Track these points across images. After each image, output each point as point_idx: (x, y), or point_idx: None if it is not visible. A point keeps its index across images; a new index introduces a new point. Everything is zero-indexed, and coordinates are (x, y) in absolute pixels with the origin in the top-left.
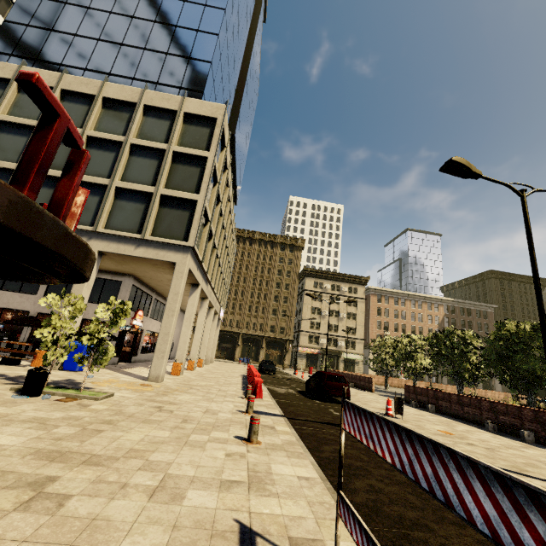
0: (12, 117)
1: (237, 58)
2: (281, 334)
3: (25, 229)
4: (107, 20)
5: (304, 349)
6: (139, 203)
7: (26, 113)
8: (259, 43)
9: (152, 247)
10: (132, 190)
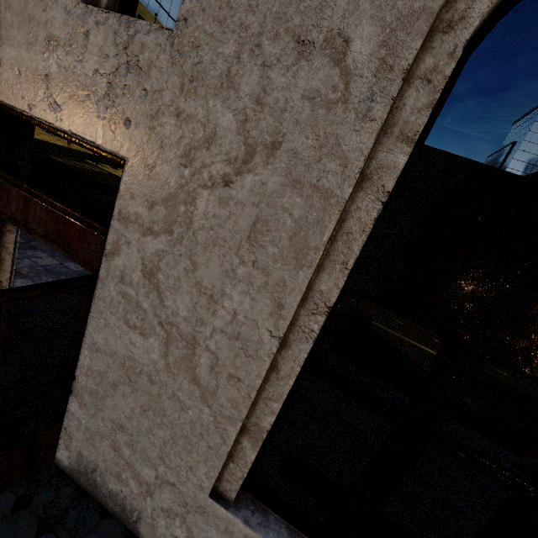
0: None
1: None
2: None
3: None
4: None
5: None
6: None
7: None
8: None
9: None
10: None
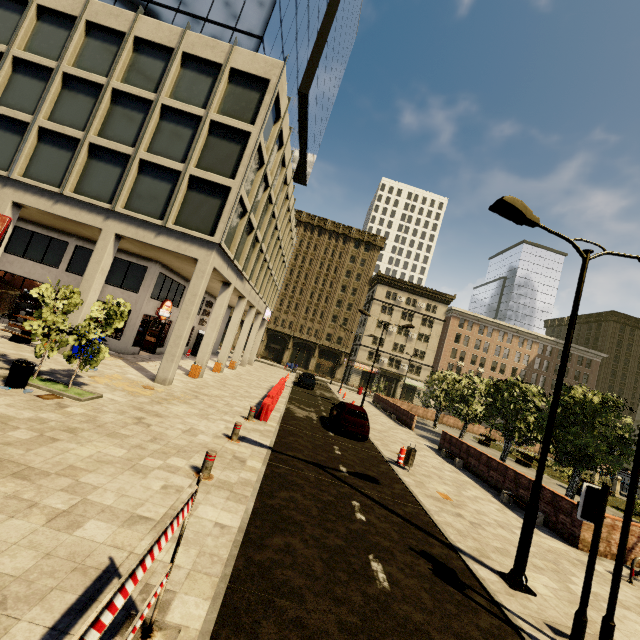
0: (29, 54)
1: None
2: (337, 345)
3: None
4: None
5: (360, 365)
6: (165, 182)
7: (45, 50)
8: None
9: (174, 238)
10: (158, 165)
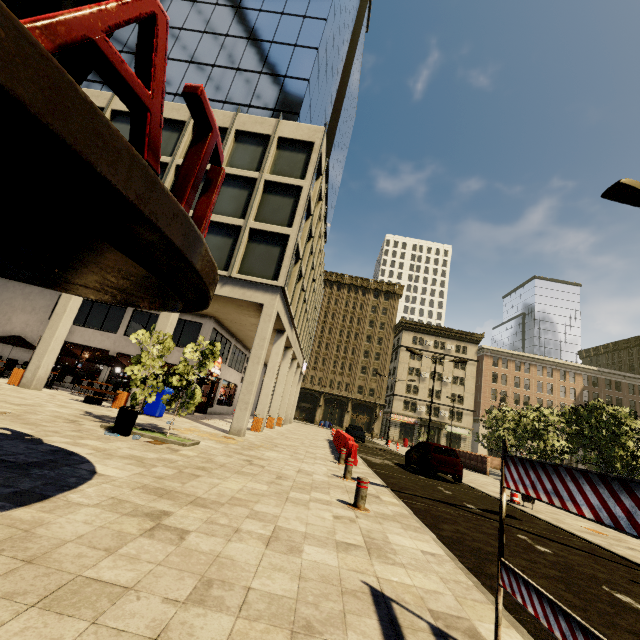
0: None
1: (335, 74)
2: (370, 397)
3: (180, 244)
4: (199, 40)
5: (397, 416)
6: (227, 237)
7: None
8: (360, 56)
9: (238, 286)
10: (220, 223)
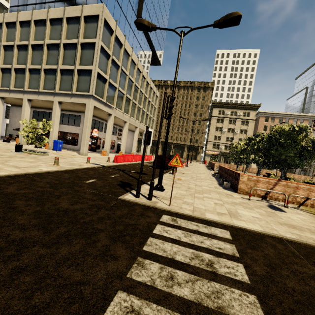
0: (20, 42)
1: None
2: (195, 143)
3: None
4: None
5: (209, 152)
6: (70, 75)
7: (25, 38)
8: None
9: (76, 97)
10: (66, 69)
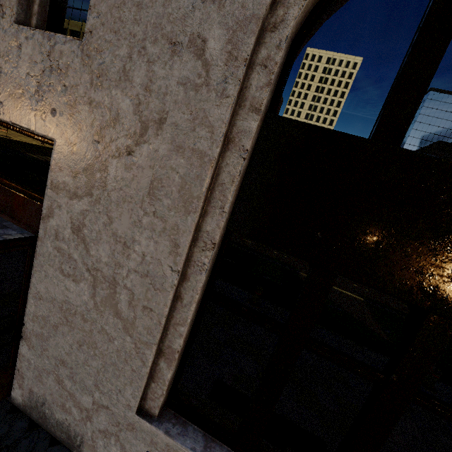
0: None
1: None
2: None
3: None
4: None
5: None
6: None
7: None
8: None
9: None
10: None
